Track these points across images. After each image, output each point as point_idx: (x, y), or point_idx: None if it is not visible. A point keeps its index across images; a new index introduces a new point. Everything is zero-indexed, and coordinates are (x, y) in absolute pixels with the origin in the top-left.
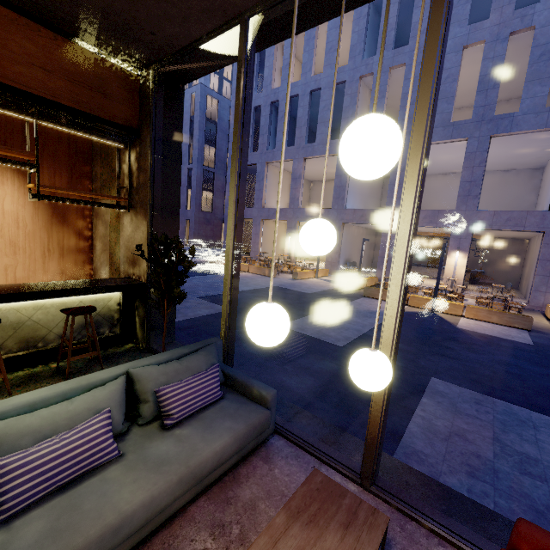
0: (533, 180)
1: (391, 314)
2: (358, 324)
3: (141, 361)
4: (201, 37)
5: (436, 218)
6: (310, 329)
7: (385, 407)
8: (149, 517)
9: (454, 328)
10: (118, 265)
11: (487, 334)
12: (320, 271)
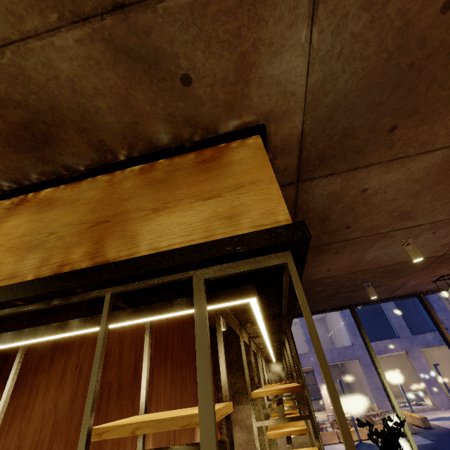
0: (322, 325)
1: None
2: None
3: None
4: (326, 309)
5: (301, 360)
6: None
7: None
8: None
9: None
10: None
11: None
12: None
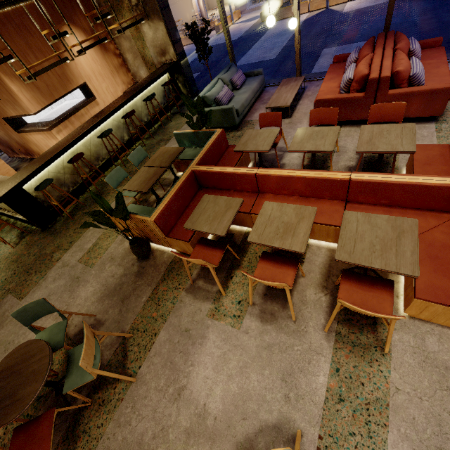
0: None
1: (296, 10)
2: (279, 42)
3: (218, 76)
4: None
5: None
6: (253, 59)
7: (299, 49)
8: (250, 100)
9: (340, 15)
10: (152, 62)
11: (362, 8)
12: (234, 15)
